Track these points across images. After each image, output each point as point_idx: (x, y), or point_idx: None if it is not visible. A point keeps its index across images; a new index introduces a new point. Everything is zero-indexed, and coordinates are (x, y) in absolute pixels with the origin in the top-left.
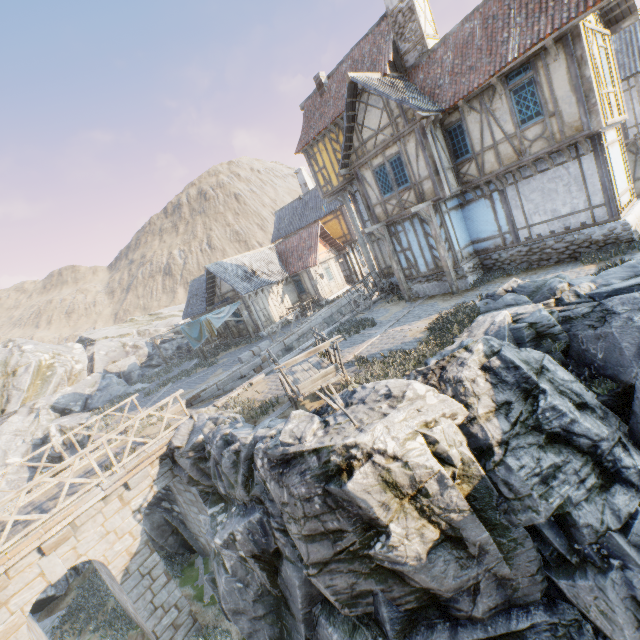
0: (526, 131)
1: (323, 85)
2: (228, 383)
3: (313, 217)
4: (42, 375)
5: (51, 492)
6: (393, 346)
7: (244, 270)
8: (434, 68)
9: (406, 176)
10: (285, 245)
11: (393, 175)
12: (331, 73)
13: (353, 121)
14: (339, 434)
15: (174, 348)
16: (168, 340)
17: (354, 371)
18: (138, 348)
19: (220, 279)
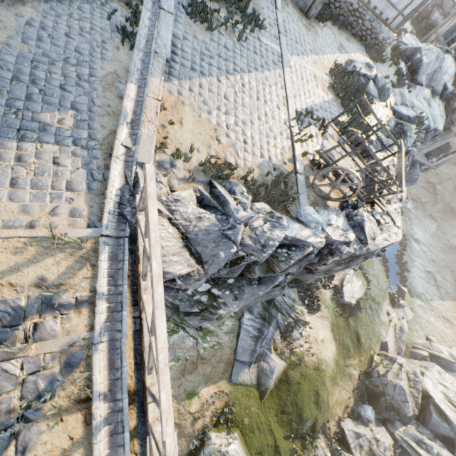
0: None
1: None
2: None
3: None
4: None
5: None
6: (321, 103)
7: None
8: None
9: None
10: None
11: None
12: None
13: None
14: (390, 231)
15: None
16: None
17: (318, 136)
18: None
19: None
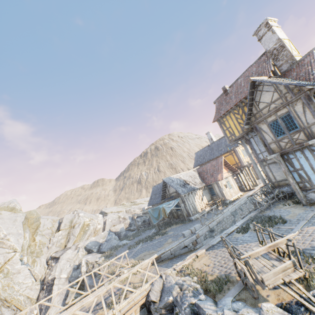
0: None
1: (227, 90)
2: (177, 250)
3: (217, 154)
4: (84, 229)
5: (76, 314)
6: None
7: (181, 181)
8: (304, 67)
9: (295, 124)
10: (202, 168)
11: (284, 125)
12: (231, 85)
13: (252, 100)
14: None
15: (142, 221)
16: (139, 216)
17: None
18: (125, 219)
19: (169, 185)
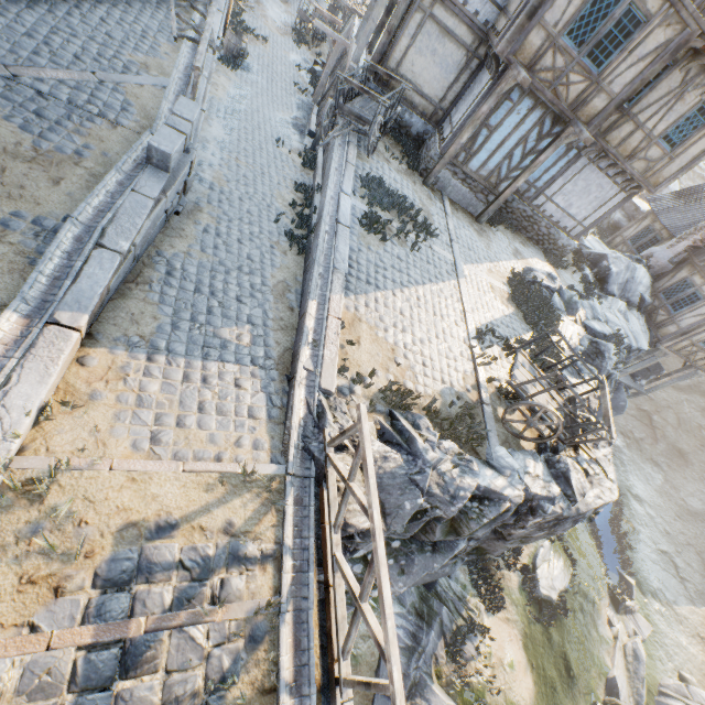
0: (655, 146)
1: None
2: (147, 237)
3: None
4: None
5: None
6: (502, 317)
7: None
8: None
9: (608, 59)
10: None
11: (607, 31)
12: None
13: None
14: (602, 486)
15: None
16: None
17: (502, 358)
18: None
19: None
